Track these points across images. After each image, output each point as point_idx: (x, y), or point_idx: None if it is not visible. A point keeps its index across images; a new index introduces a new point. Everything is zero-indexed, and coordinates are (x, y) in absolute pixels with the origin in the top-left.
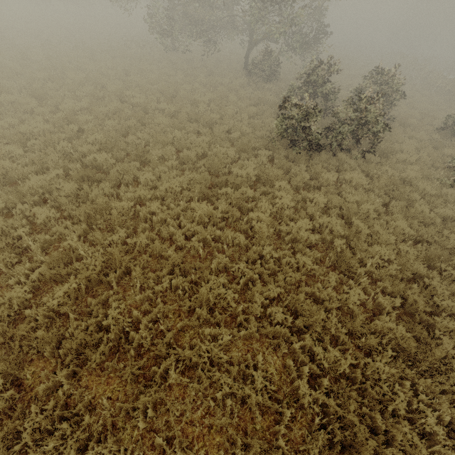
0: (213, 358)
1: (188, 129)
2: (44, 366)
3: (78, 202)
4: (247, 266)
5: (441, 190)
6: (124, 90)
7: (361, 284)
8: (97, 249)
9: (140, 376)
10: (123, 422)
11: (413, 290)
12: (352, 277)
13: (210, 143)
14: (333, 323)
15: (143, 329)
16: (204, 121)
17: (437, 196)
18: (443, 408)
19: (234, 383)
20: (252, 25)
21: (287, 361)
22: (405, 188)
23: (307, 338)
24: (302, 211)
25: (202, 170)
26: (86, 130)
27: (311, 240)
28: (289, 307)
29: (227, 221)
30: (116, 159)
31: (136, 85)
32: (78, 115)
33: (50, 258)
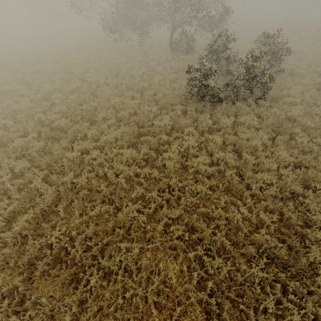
0: (125, 266)
1: (125, 95)
2: (11, 273)
3: (46, 155)
4: (159, 194)
5: (320, 124)
6: (84, 73)
7: (247, 204)
8: (54, 188)
9: (74, 280)
10: (59, 314)
11: (290, 207)
12: (241, 198)
13: (140, 104)
14: (219, 237)
15: (78, 245)
16: (137, 89)
17: (317, 128)
18: (308, 306)
19: (136, 286)
20: (171, 15)
21: (184, 267)
22: (288, 124)
23: (199, 249)
24: (203, 149)
25: (133, 124)
26: (54, 104)
27: (209, 171)
28: (189, 224)
29: (148, 160)
30: (74, 122)
31: (93, 68)
32: (52, 94)
33: (20, 196)
